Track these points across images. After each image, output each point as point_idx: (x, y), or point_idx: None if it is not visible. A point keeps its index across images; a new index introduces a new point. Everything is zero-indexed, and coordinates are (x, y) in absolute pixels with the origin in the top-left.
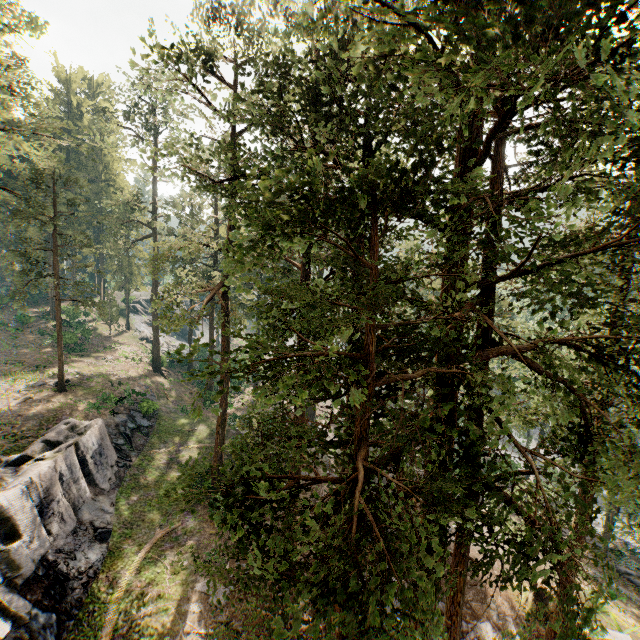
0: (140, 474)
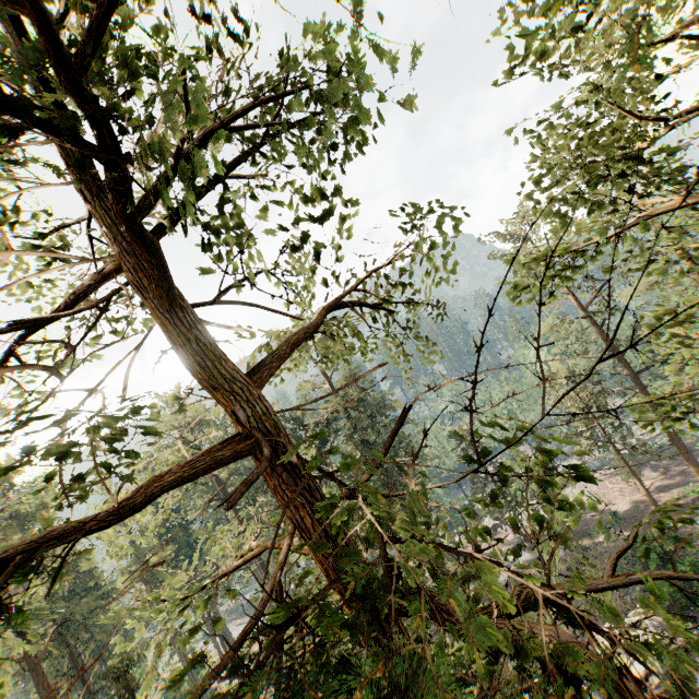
0: None
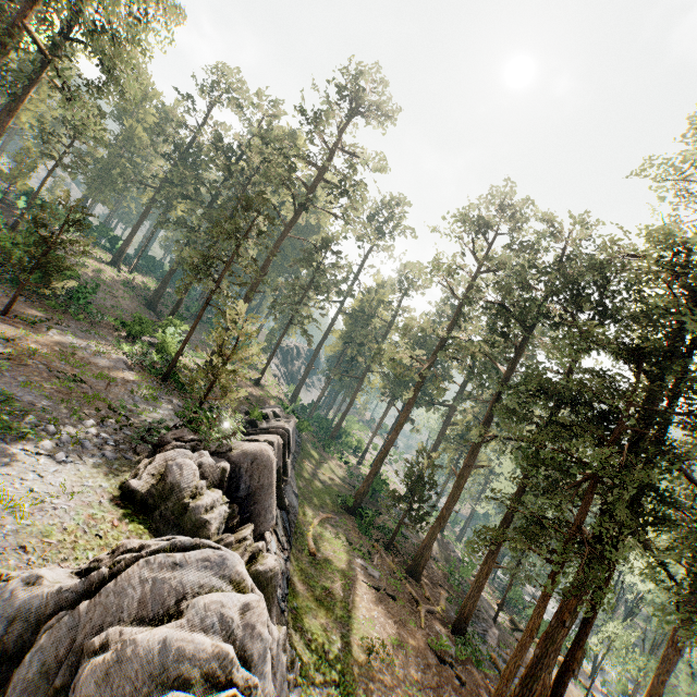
0: (301, 471)
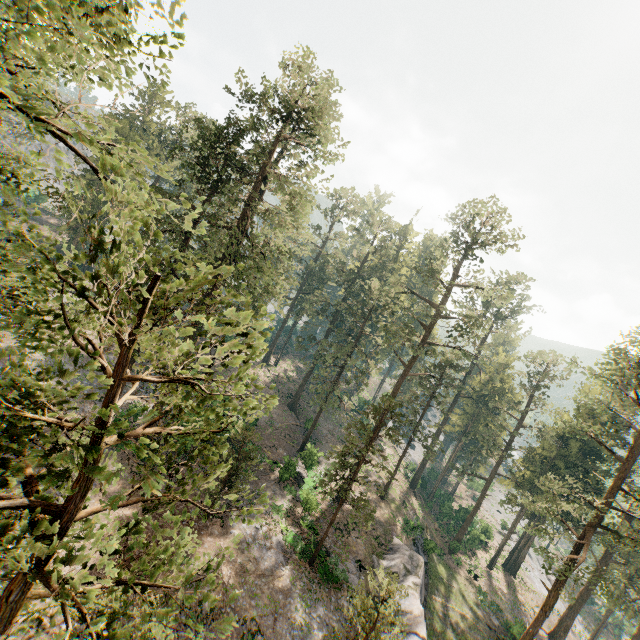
0: (432, 619)
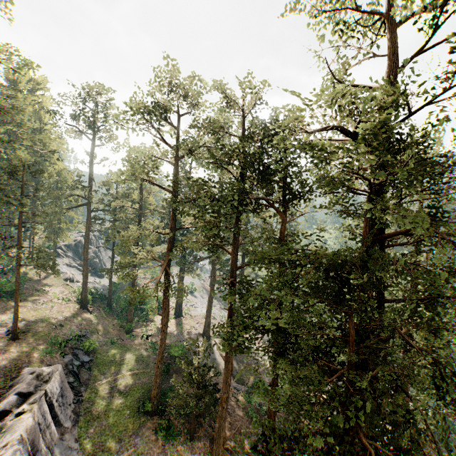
0: (91, 406)
